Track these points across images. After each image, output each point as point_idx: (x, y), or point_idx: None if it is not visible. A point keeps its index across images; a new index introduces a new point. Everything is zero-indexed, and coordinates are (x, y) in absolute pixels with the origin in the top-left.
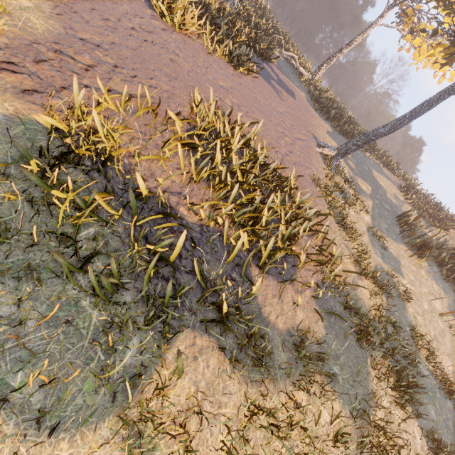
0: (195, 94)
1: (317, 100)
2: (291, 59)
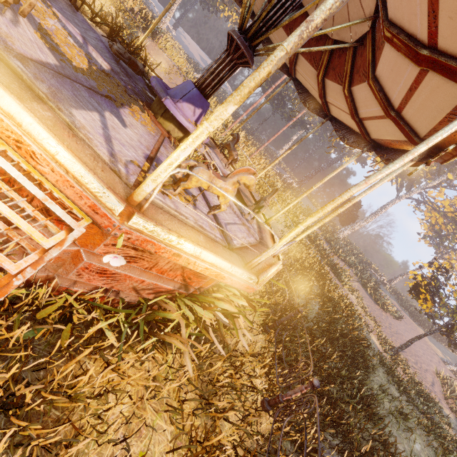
0: (441, 373)
1: (406, 308)
2: (373, 271)
